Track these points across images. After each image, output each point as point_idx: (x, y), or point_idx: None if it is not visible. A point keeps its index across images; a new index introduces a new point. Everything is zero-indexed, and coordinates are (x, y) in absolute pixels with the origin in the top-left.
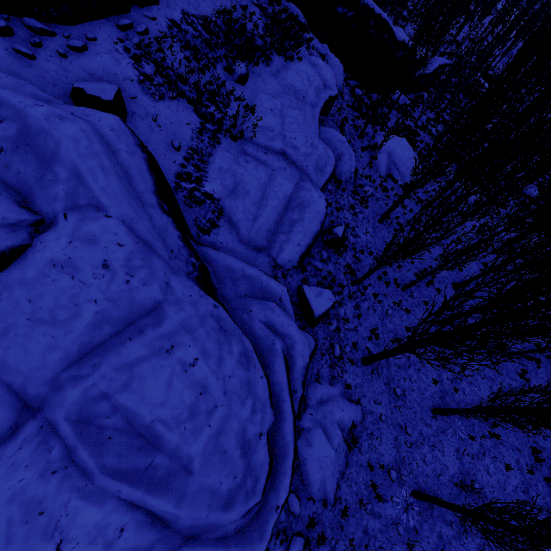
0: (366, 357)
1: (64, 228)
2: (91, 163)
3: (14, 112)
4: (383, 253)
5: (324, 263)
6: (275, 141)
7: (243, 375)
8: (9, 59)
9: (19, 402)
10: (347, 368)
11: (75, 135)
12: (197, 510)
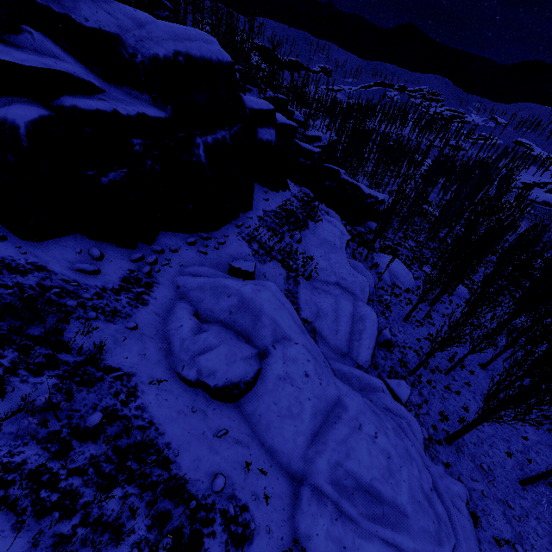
0: (448, 436)
1: (277, 354)
2: (280, 313)
3: (235, 290)
4: (431, 345)
5: (384, 360)
6: (331, 276)
7: (402, 444)
8: (198, 257)
9: (288, 476)
10: (438, 449)
11: (268, 298)
12: (426, 545)
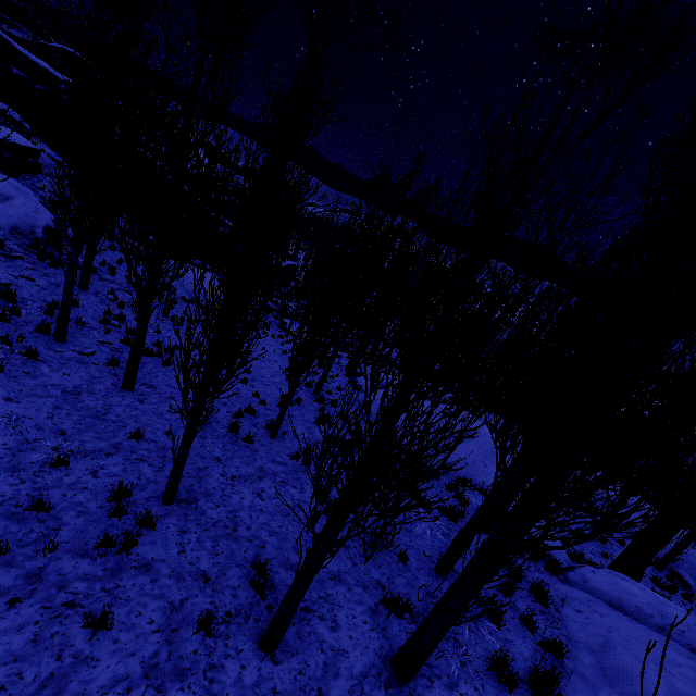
0: None
1: None
2: None
3: None
4: None
5: None
6: None
7: None
8: None
9: None
10: None
11: None
12: None
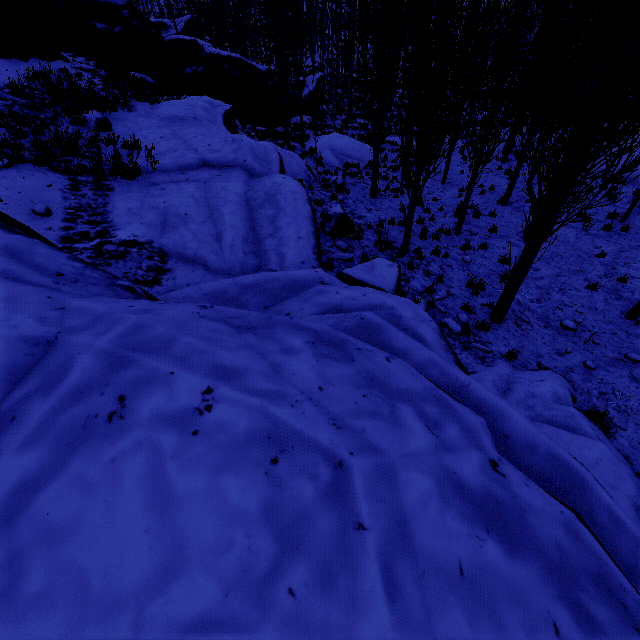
0: (495, 309)
1: None
2: None
3: None
4: (405, 179)
5: (348, 253)
6: (186, 156)
7: (348, 374)
8: None
9: None
10: (486, 339)
11: None
12: None
